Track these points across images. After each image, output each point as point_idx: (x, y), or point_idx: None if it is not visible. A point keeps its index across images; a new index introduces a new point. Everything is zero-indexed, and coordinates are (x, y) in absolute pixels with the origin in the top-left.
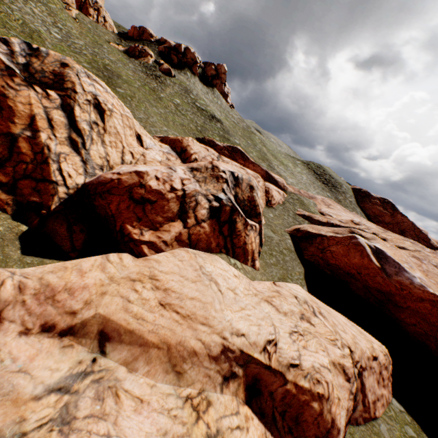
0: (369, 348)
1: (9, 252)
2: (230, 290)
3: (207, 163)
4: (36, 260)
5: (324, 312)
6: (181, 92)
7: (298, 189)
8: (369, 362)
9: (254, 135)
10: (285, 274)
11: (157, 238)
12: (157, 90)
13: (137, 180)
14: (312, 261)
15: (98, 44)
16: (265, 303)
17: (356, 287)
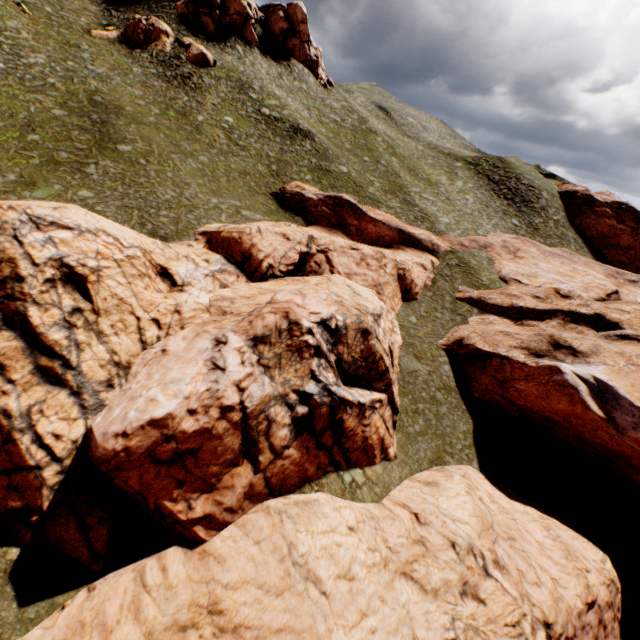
0: (581, 593)
1: (1, 613)
2: (341, 578)
3: (280, 318)
4: (43, 606)
5: (503, 553)
6: (233, 94)
7: (459, 240)
8: (580, 619)
9: (374, 135)
10: (440, 446)
11: (216, 505)
12: (189, 111)
13: (158, 434)
14: (486, 400)
15: (71, 44)
16: (401, 580)
17: (564, 435)
